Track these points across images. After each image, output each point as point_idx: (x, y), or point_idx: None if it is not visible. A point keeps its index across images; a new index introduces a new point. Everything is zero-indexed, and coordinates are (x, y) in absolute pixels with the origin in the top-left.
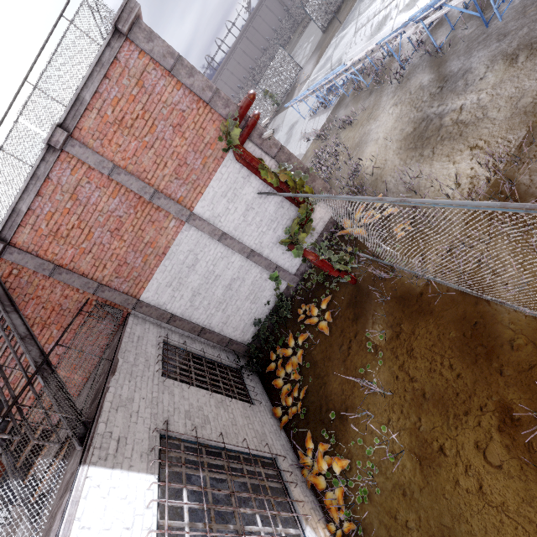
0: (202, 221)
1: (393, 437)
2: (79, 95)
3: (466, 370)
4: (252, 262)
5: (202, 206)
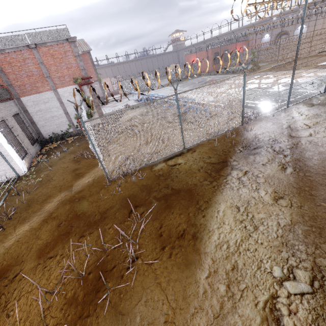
0: (58, 93)
1: (58, 153)
2: (46, 42)
3: (83, 150)
4: (66, 116)
5: (61, 90)
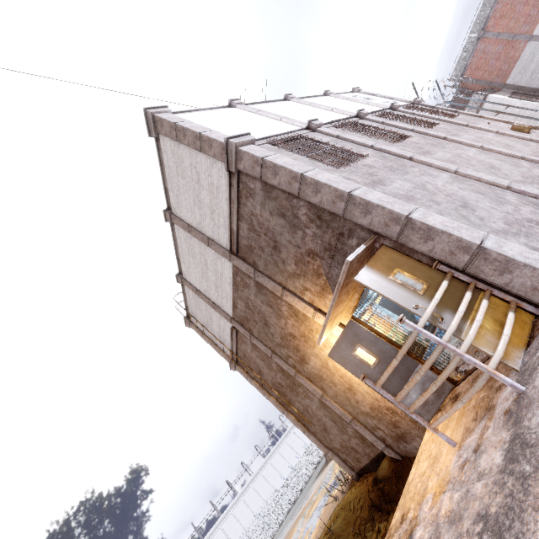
0: (537, 37)
1: None
2: (488, 16)
3: None
4: None
5: (537, 30)
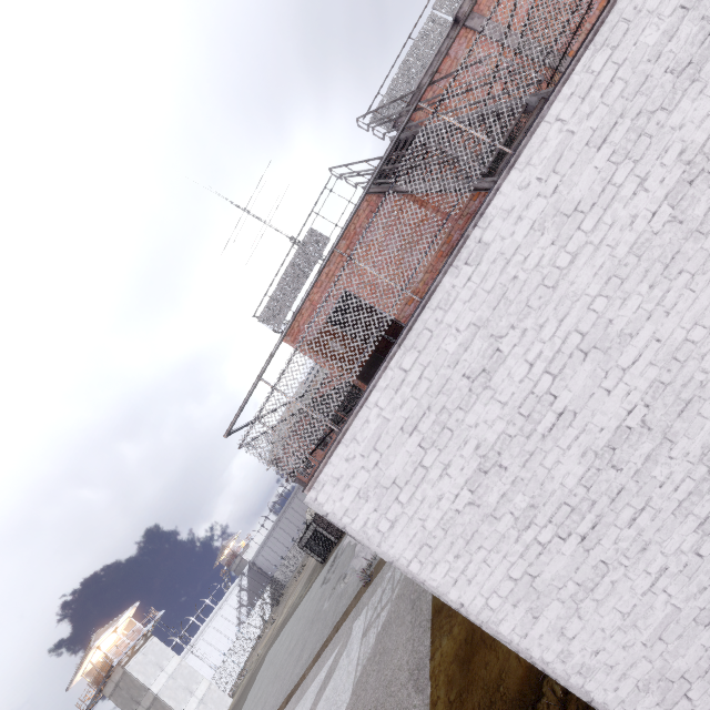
0: None
1: None
2: None
3: None
4: None
5: None
